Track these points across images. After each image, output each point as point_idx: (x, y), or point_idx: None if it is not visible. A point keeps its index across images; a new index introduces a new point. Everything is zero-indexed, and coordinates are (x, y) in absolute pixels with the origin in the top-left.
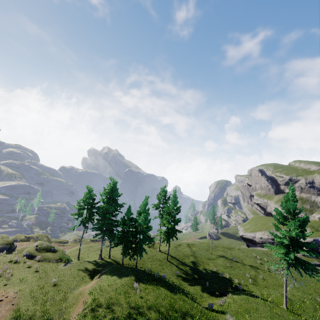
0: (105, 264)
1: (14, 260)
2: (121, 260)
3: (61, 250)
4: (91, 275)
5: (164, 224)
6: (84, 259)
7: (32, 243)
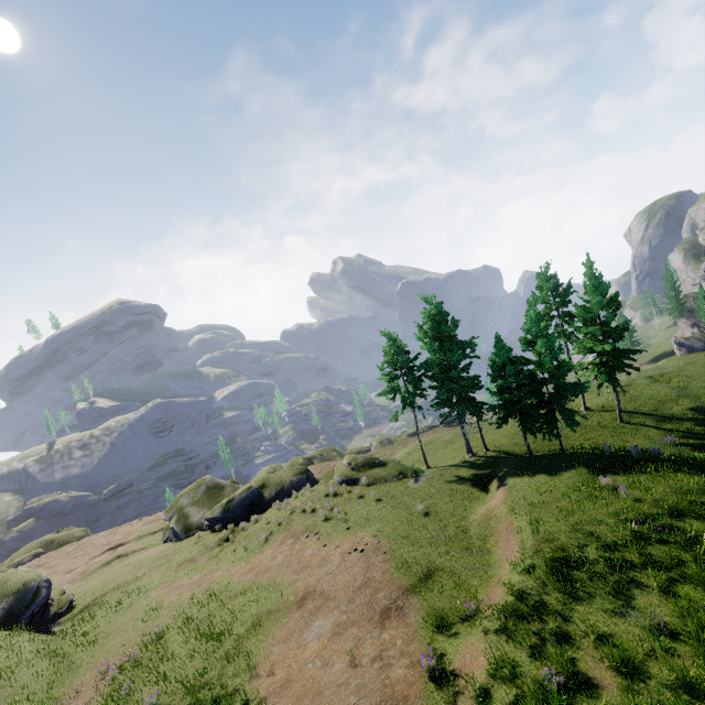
0: (490, 462)
1: (331, 492)
2: (515, 448)
3: (392, 460)
4: (478, 485)
5: (588, 349)
6: (437, 464)
7: (320, 466)
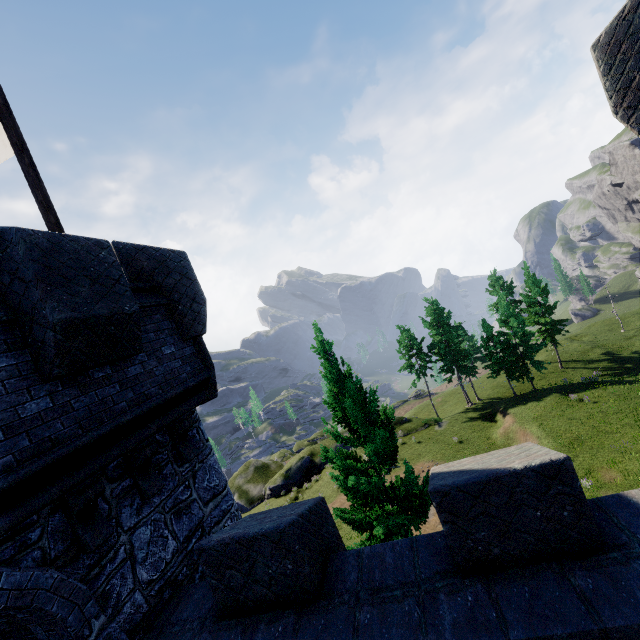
0: (487, 405)
1: None
2: (498, 395)
3: (413, 417)
4: (487, 420)
5: (535, 322)
6: (444, 416)
7: None
